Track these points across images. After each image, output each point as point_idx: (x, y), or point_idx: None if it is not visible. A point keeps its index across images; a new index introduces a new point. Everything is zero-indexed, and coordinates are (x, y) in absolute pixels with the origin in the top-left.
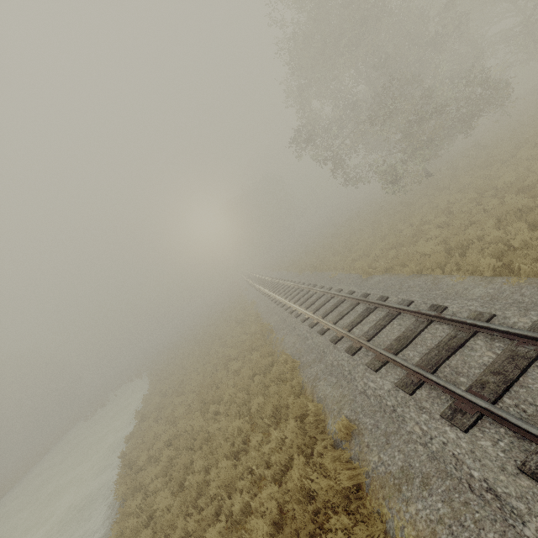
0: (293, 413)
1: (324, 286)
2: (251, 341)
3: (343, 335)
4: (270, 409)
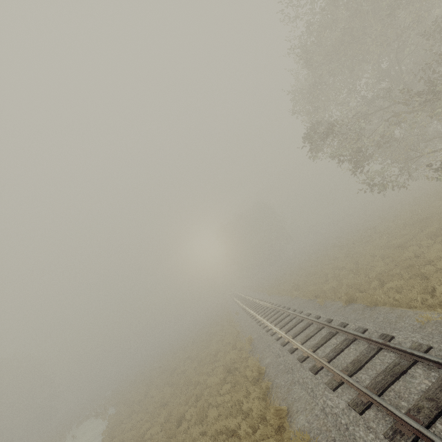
0: None
1: (430, 346)
2: None
3: None
4: None
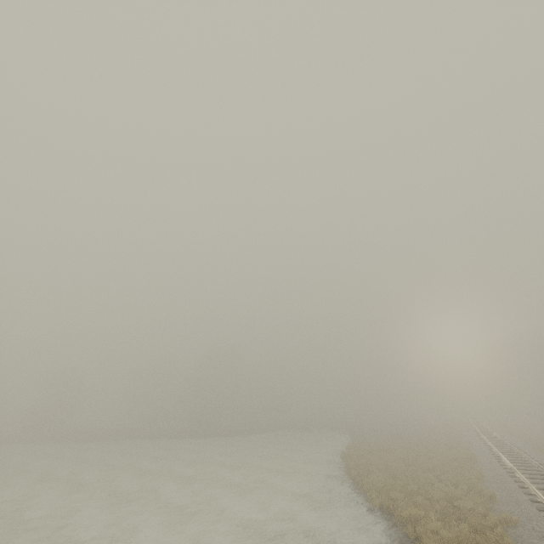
0: (467, 485)
1: (543, 464)
2: (455, 458)
3: (523, 481)
4: (453, 480)
